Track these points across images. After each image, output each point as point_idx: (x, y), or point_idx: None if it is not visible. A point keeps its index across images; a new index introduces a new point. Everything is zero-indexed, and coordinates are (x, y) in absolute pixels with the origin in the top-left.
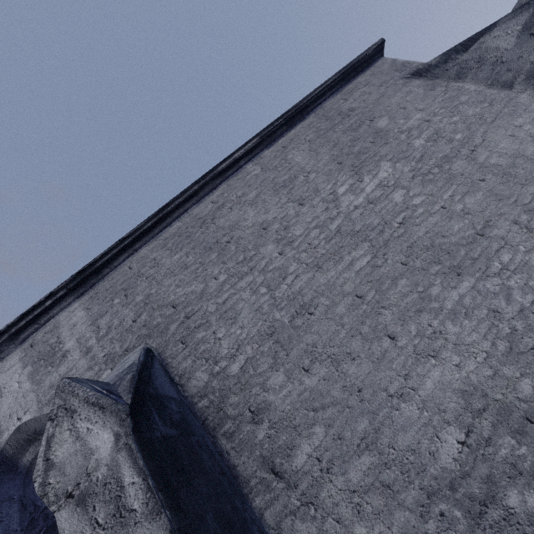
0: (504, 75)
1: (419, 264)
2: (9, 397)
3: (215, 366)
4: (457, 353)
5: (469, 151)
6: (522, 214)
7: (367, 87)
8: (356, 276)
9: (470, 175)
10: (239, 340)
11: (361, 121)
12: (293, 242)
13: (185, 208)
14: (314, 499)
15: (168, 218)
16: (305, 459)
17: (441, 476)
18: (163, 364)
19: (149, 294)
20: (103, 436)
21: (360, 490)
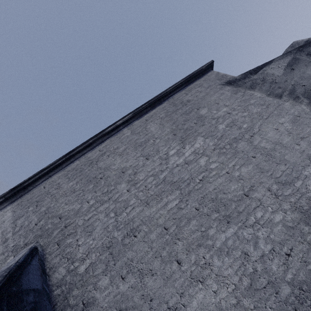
0: (276, 90)
1: (205, 211)
2: None
3: (71, 265)
4: (217, 282)
5: (249, 136)
6: (274, 184)
7: (200, 87)
8: (167, 213)
9: (247, 152)
10: (89, 248)
11: (192, 109)
12: (137, 183)
13: (83, 152)
14: None
15: (72, 158)
16: None
17: None
18: (42, 258)
19: (49, 206)
20: None
21: None
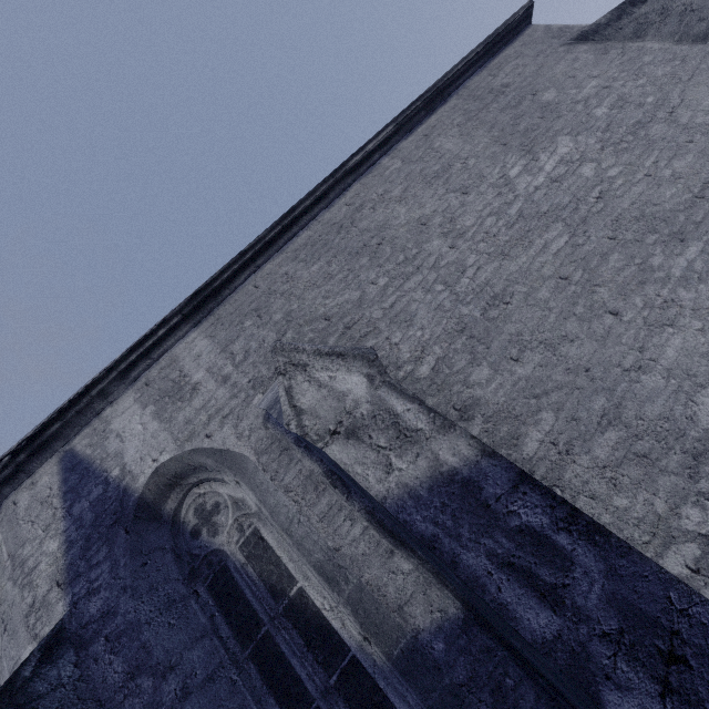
0: (695, 26)
1: (630, 237)
2: (134, 441)
3: (399, 372)
4: (698, 318)
5: (666, 113)
6: None
7: (519, 59)
8: (555, 258)
9: (673, 138)
10: (421, 341)
11: (521, 96)
12: (464, 233)
13: (313, 214)
14: (557, 481)
15: (295, 226)
16: (537, 445)
17: (705, 437)
18: None
19: (290, 310)
20: (352, 380)
21: (611, 464)
